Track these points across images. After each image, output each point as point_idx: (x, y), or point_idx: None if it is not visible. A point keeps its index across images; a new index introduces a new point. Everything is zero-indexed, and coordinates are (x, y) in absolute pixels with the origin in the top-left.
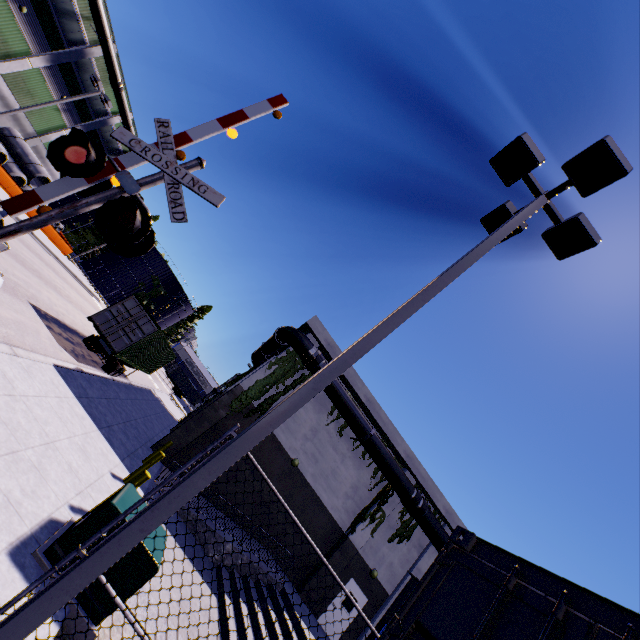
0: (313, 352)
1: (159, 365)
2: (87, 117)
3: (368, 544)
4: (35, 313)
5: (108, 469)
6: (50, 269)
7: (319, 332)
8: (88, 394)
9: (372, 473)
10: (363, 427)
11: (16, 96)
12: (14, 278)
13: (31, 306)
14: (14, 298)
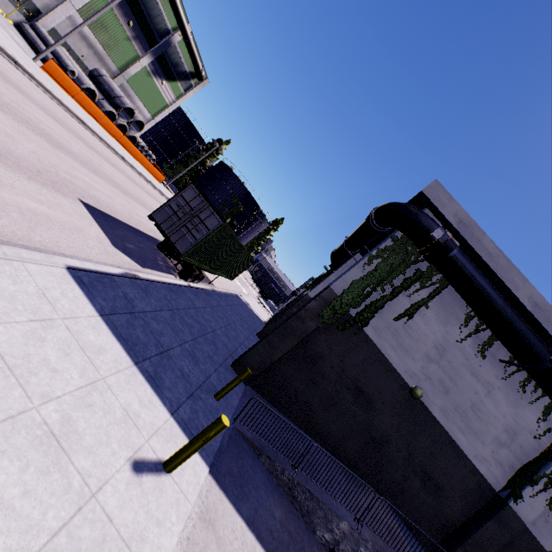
0: (439, 234)
1: (239, 270)
2: (153, 41)
3: (540, 516)
4: (85, 211)
5: (127, 455)
6: (137, 187)
7: (443, 204)
8: (134, 307)
9: (539, 413)
10: (535, 349)
11: (94, 33)
12: (66, 175)
13: (81, 204)
14: (48, 190)
